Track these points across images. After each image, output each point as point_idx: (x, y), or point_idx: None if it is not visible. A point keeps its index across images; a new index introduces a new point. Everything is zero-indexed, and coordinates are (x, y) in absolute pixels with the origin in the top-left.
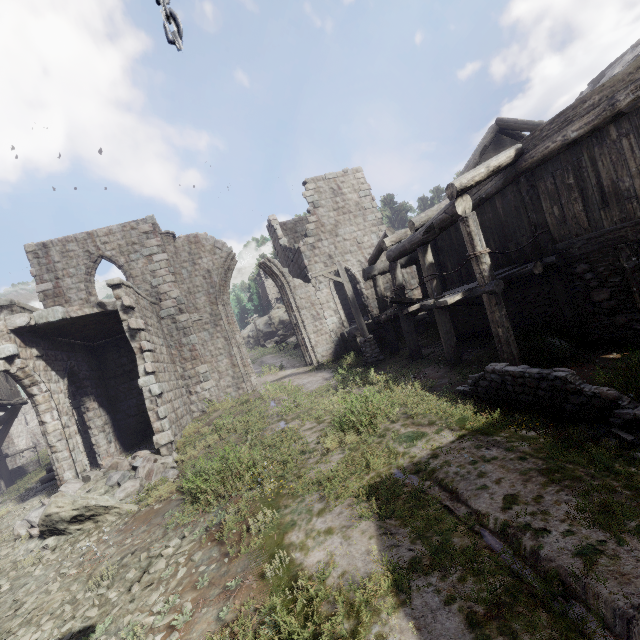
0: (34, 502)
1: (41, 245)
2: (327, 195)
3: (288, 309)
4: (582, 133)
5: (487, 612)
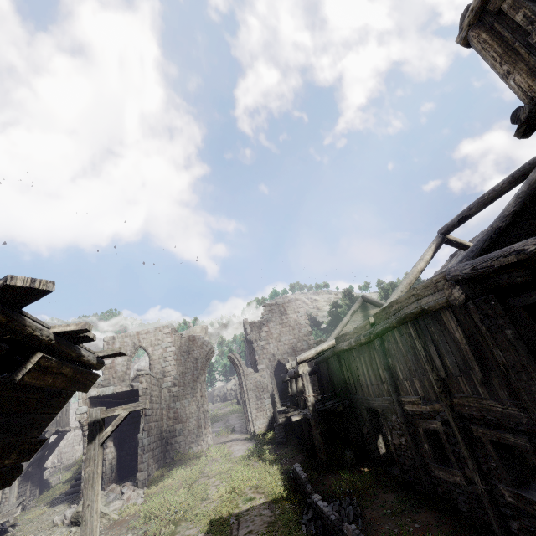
0: (61, 507)
1: (112, 337)
2: (277, 314)
3: (241, 389)
4: (347, 348)
5: None
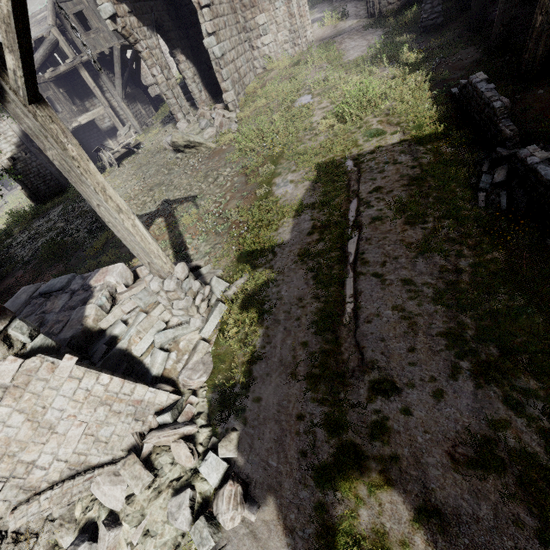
0: (170, 128)
1: None
2: None
3: None
4: None
5: (320, 226)
